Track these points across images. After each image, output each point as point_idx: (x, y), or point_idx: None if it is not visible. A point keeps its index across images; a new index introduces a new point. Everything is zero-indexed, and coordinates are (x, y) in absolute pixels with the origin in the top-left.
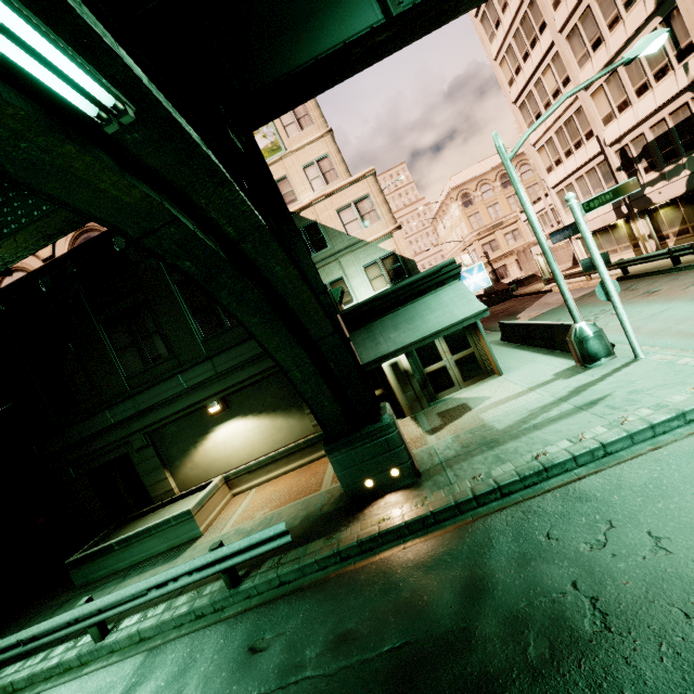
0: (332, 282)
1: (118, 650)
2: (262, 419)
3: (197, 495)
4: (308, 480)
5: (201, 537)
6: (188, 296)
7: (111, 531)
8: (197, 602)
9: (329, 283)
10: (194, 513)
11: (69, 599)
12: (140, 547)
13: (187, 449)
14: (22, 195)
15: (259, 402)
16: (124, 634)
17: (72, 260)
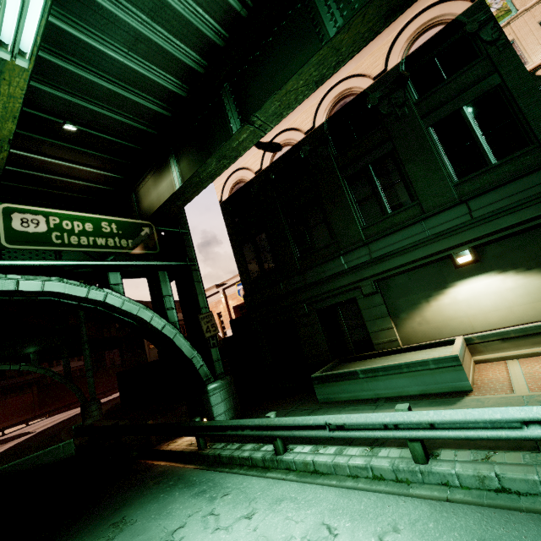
0: None
1: (456, 486)
2: (531, 276)
3: (432, 350)
4: None
5: (471, 391)
6: (442, 137)
7: (335, 364)
8: None
9: None
10: (460, 361)
11: (317, 408)
12: (386, 381)
13: (416, 302)
14: None
15: (529, 256)
16: (466, 470)
17: (327, 128)
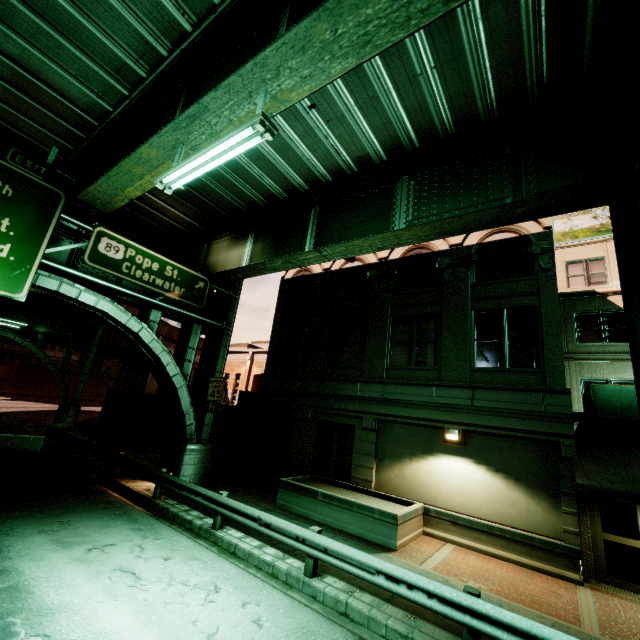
0: (618, 381)
1: (320, 601)
2: (497, 478)
3: (393, 504)
4: (545, 594)
5: (394, 551)
6: (479, 324)
7: (310, 479)
8: (418, 633)
9: (612, 380)
10: (399, 522)
11: (271, 509)
12: (337, 512)
13: (402, 455)
14: (440, 200)
15: (502, 459)
16: (331, 592)
17: (397, 265)
